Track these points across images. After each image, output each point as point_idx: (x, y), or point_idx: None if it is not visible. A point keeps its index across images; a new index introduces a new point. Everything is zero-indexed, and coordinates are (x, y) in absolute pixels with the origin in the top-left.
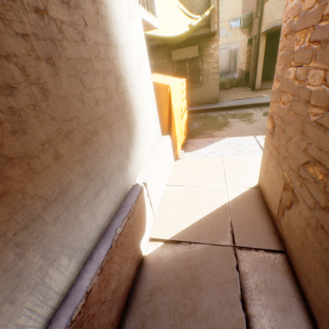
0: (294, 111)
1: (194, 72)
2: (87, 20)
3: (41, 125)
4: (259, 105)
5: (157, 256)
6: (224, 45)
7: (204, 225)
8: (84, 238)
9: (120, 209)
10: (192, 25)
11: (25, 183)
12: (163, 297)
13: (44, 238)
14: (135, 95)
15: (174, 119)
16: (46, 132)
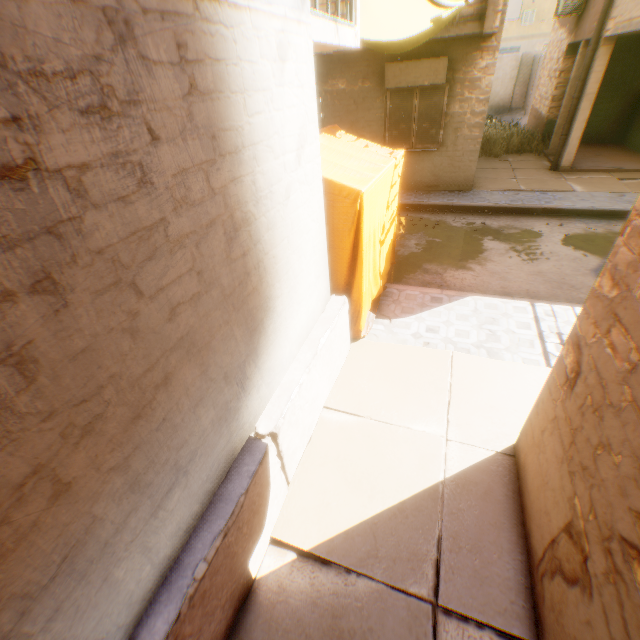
0: (636, 401)
1: (428, 119)
2: (160, 124)
3: (17, 447)
4: (559, 213)
5: (279, 587)
6: (511, 41)
7: (383, 532)
8: (121, 607)
9: (212, 507)
10: (441, 18)
11: None
12: None
13: None
14: (277, 241)
15: (362, 262)
16: (30, 455)
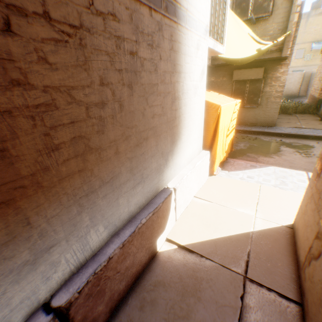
0: None
1: (253, 93)
2: (162, 55)
3: (113, 129)
4: None
5: (169, 256)
6: (298, 67)
7: (220, 245)
8: (117, 217)
9: (149, 204)
10: (261, 50)
11: (94, 166)
12: (164, 293)
13: (94, 206)
14: (186, 112)
15: (218, 137)
16: (115, 134)
